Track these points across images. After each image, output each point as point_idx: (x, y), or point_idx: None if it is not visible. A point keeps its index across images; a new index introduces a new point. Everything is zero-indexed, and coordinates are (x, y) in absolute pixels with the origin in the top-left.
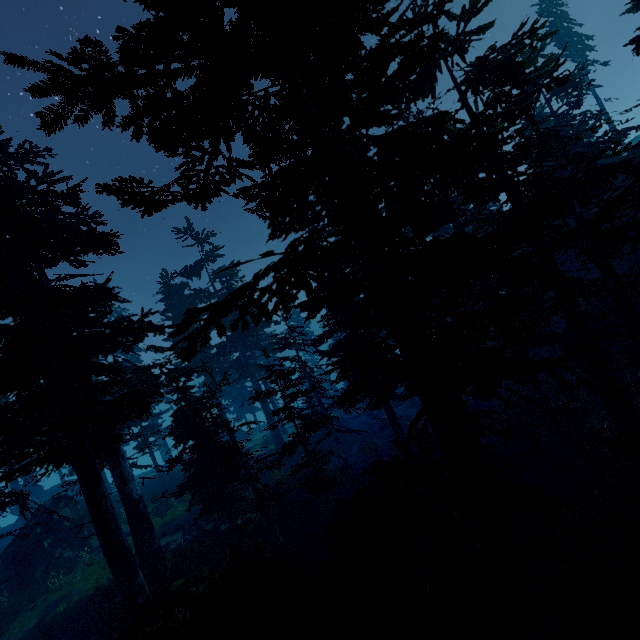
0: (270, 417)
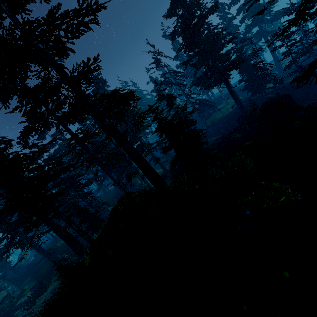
0: (275, 57)
